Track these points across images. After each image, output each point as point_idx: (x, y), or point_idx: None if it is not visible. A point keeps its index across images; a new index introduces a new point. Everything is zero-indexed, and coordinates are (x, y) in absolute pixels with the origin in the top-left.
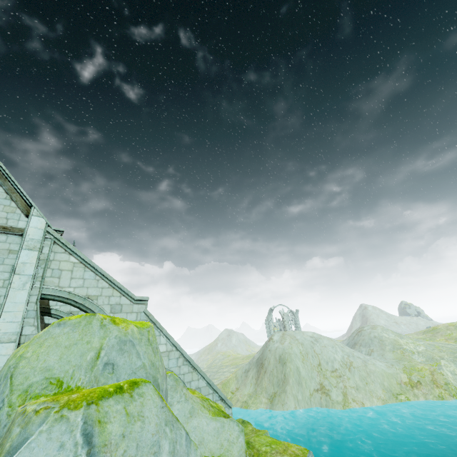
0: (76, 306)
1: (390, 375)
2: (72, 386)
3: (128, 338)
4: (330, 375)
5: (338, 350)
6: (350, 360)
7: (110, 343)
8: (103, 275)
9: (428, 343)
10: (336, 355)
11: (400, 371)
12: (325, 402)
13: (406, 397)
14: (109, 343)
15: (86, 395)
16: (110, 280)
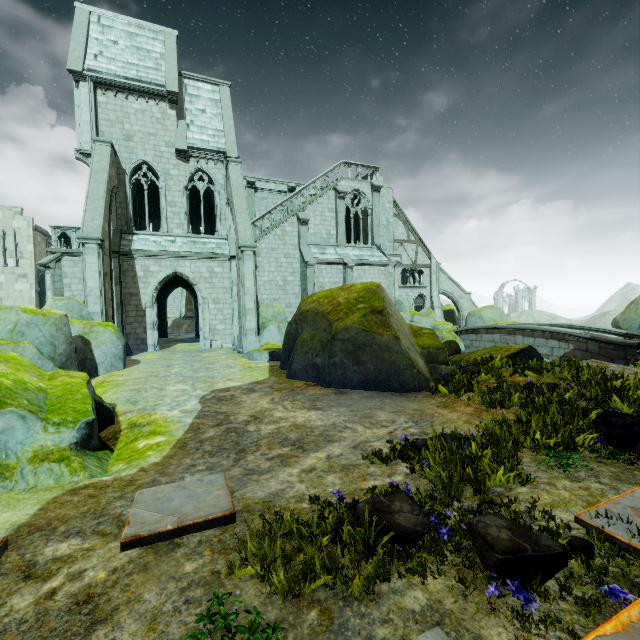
0: (447, 296)
1: None
2: (498, 321)
3: (503, 312)
4: None
5: None
6: None
7: (501, 313)
8: (455, 283)
9: None
10: None
11: None
12: None
13: None
14: (501, 313)
15: (510, 322)
16: (457, 285)
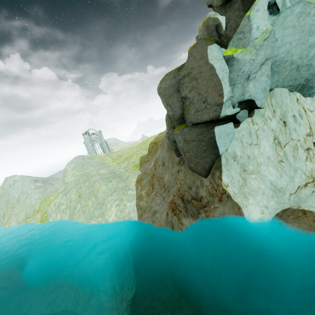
0: None
1: (32, 206)
2: None
3: None
4: (10, 207)
5: (19, 190)
6: (20, 197)
7: None
8: None
9: (83, 173)
10: (16, 194)
11: (40, 202)
12: (1, 223)
13: (30, 220)
14: None
15: None
16: None
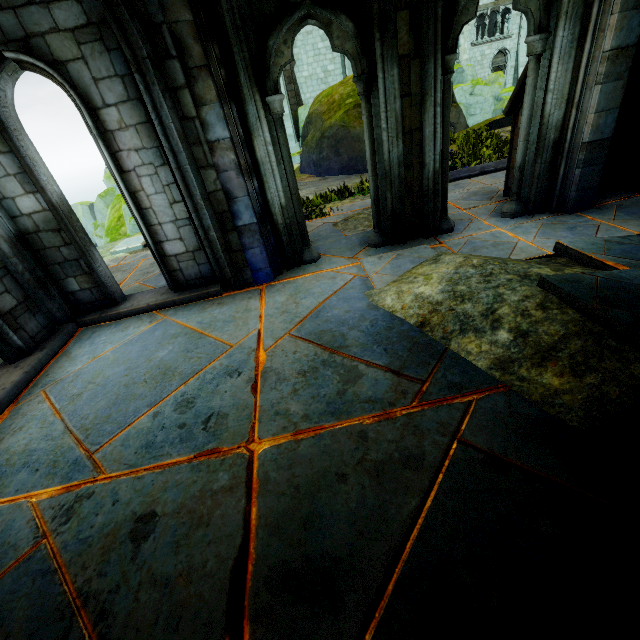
0: None
1: None
2: None
3: None
4: None
5: None
6: None
7: None
8: None
9: None
10: None
11: None
12: None
13: None
14: None
15: None
16: None
